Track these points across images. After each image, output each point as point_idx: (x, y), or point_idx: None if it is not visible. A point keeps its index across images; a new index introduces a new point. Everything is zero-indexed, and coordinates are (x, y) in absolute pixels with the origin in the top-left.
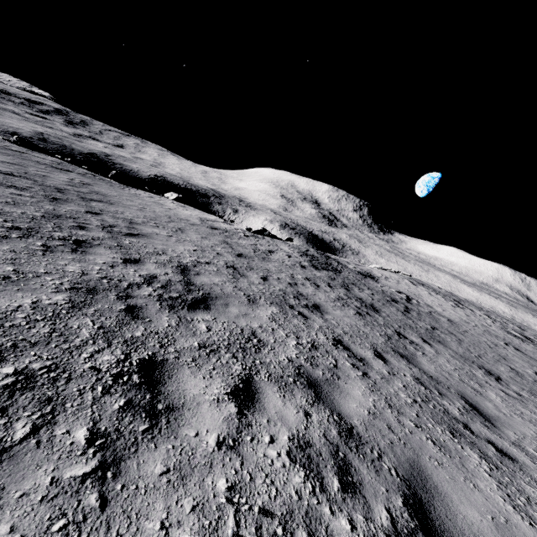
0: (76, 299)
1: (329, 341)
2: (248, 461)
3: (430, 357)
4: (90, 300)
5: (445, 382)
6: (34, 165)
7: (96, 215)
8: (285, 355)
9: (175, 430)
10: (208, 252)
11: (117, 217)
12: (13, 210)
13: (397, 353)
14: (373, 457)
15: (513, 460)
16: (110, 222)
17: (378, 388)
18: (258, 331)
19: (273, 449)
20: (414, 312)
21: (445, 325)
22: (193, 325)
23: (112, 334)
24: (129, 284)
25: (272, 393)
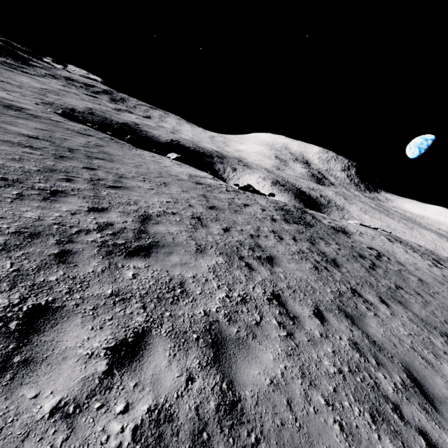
0: (11, 243)
1: (264, 296)
2: (76, 436)
3: (382, 318)
4: (25, 244)
5: (391, 349)
6: (62, 131)
7: (92, 170)
8: (204, 308)
9: (14, 388)
10: (180, 204)
11: (110, 172)
12: (14, 164)
13: (342, 312)
14: (247, 443)
15: None
16: (100, 176)
17: (298, 353)
18: (188, 280)
19: (119, 421)
20: (380, 269)
21: (413, 284)
22: (120, 271)
23: (24, 277)
24: (79, 230)
25: (162, 350)
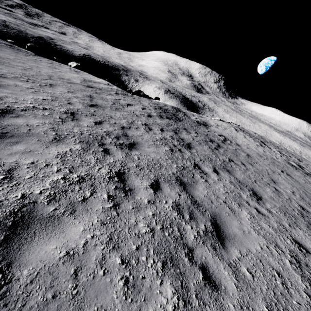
0: None
1: (107, 175)
2: None
3: (210, 183)
4: None
5: (207, 205)
6: None
7: None
8: (25, 191)
9: None
10: (58, 102)
11: None
12: None
13: (178, 182)
14: None
15: (214, 287)
16: None
17: (116, 220)
18: (22, 167)
19: None
20: (222, 149)
21: (242, 158)
22: None
23: None
24: None
25: None
